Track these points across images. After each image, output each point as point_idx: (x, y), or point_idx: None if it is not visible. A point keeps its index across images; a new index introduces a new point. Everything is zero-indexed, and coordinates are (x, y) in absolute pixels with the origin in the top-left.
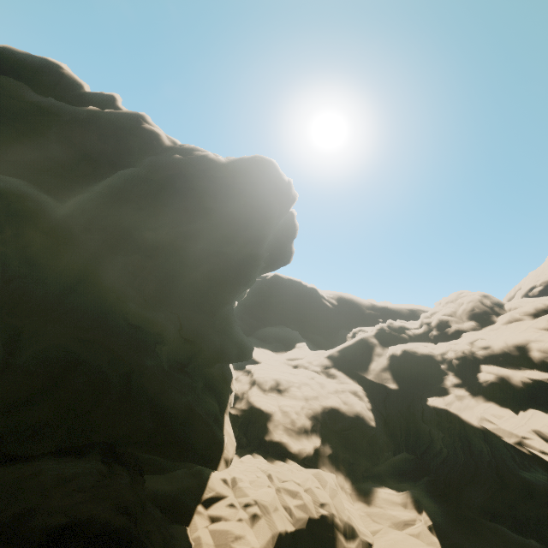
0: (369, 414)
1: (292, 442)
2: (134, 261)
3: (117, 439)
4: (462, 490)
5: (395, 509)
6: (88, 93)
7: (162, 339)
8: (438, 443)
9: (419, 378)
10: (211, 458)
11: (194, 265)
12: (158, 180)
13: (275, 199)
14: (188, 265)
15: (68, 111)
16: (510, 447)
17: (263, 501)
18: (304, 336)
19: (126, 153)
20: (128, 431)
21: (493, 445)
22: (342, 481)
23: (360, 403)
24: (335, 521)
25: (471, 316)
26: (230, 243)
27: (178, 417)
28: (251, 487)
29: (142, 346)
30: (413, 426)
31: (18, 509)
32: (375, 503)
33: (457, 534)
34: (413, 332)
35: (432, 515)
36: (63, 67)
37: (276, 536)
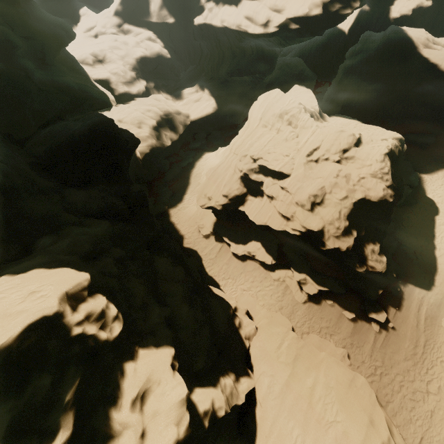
0: (164, 51)
1: (131, 89)
2: None
3: (59, 112)
4: (219, 70)
5: (193, 95)
6: None
7: (14, 43)
8: (205, 51)
9: (185, 5)
10: (107, 102)
11: None
12: None
13: None
14: None
15: None
16: (234, 31)
17: (137, 117)
18: None
19: None
20: (61, 105)
21: (228, 35)
22: (166, 96)
23: (156, 45)
24: (171, 111)
25: None
26: None
27: (75, 89)
28: (128, 116)
29: (9, 55)
30: (191, 47)
31: (66, 135)
32: (184, 98)
33: (219, 91)
34: None
35: (209, 89)
36: None
37: (151, 125)
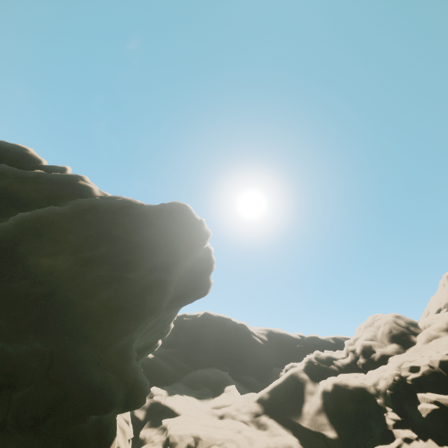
0: None
1: None
2: (20, 288)
3: None
4: None
5: None
6: (44, 165)
7: (12, 381)
8: None
9: (357, 419)
10: None
11: (92, 291)
12: (70, 213)
13: (183, 231)
14: (84, 291)
15: (15, 172)
16: None
17: None
18: (237, 379)
19: (56, 200)
20: None
21: None
22: None
23: None
24: None
25: (391, 338)
26: (134, 268)
27: None
28: None
29: None
30: None
31: None
32: None
33: None
34: (341, 362)
35: None
36: (29, 150)
37: None
